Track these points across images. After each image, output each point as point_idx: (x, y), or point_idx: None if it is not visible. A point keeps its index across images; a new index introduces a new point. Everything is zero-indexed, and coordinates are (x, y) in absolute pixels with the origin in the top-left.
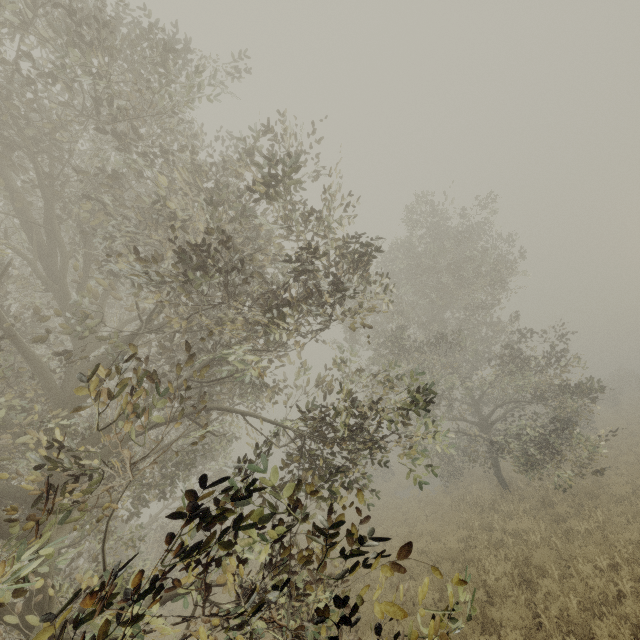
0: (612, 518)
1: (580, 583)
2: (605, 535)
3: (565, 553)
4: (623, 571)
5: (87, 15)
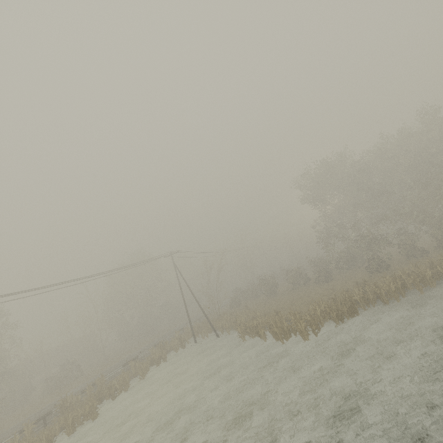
0: None
1: None
2: None
3: None
4: None
5: None
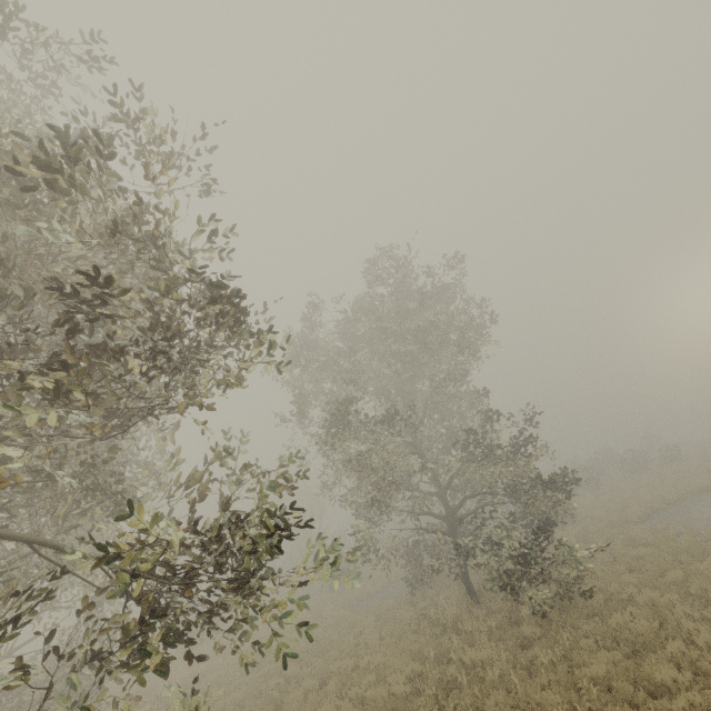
0: (580, 642)
1: None
2: (570, 669)
3: (523, 700)
4: None
5: None
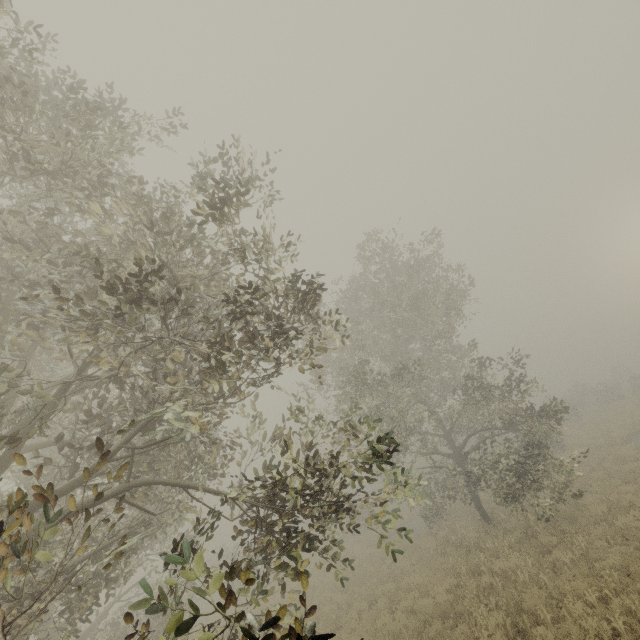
0: (594, 542)
1: (574, 626)
2: (590, 563)
3: (555, 591)
4: (613, 604)
5: None
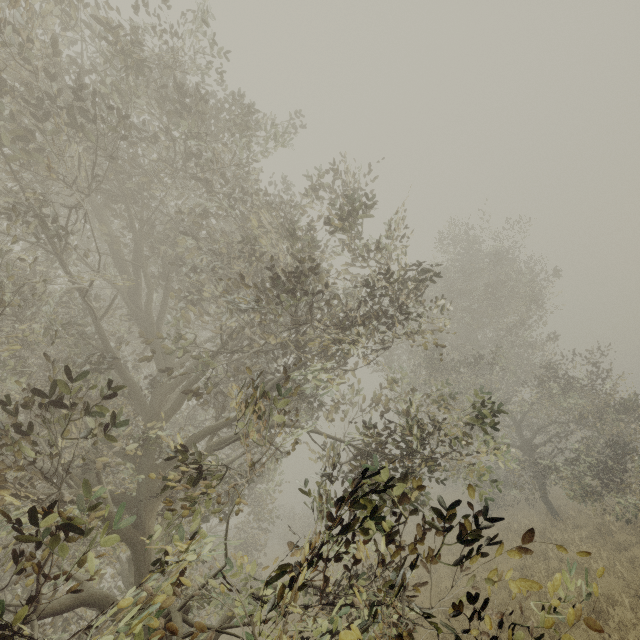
0: None
1: None
2: None
3: (634, 582)
4: None
5: (187, 91)
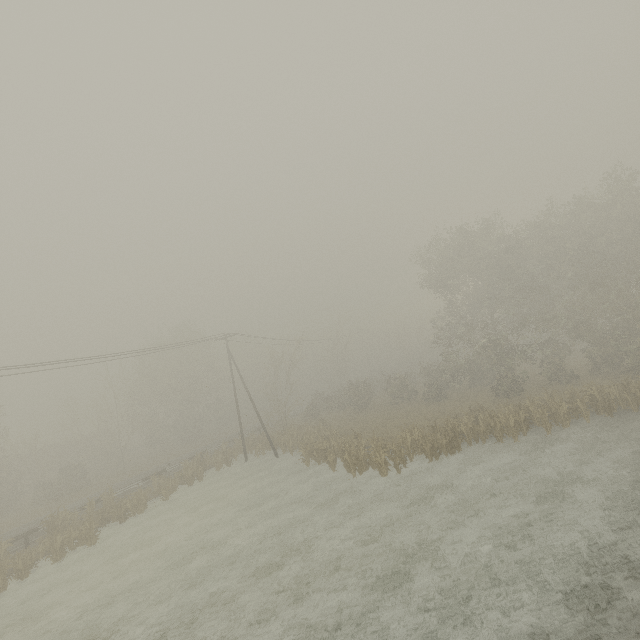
0: None
1: None
2: None
3: None
4: None
5: None
